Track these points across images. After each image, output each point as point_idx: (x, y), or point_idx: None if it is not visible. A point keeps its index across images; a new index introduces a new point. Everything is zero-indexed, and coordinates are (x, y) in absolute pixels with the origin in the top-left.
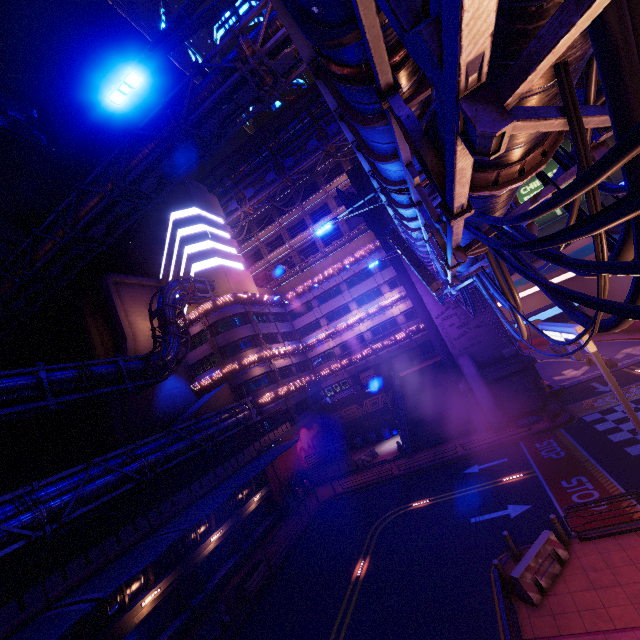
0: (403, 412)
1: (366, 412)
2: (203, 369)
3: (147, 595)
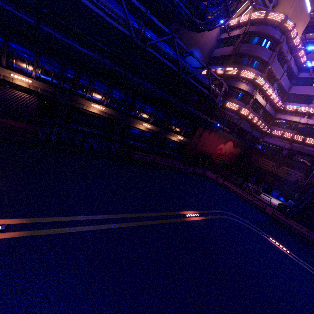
0: (312, 194)
1: (276, 173)
2: (216, 64)
3: (97, 104)
